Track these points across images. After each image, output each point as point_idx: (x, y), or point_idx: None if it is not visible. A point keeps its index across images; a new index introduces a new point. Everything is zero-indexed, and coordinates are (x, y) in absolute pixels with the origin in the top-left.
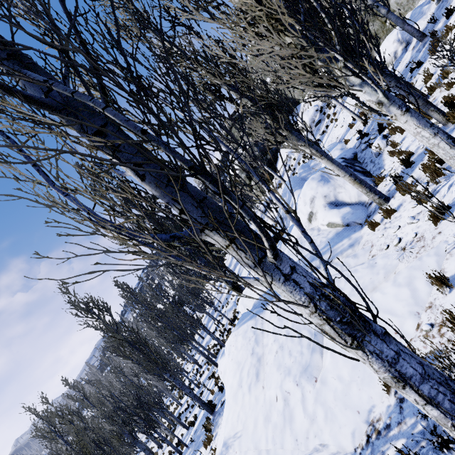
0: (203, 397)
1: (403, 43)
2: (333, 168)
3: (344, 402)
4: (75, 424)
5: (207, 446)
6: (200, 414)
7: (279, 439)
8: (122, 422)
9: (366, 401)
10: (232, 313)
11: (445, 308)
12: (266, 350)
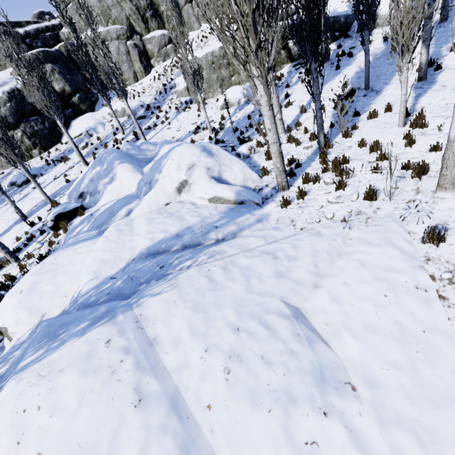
0: None
1: (246, 97)
2: (272, 127)
3: (429, 399)
4: None
5: None
6: None
7: None
8: None
9: (453, 379)
10: None
11: (448, 258)
12: (186, 377)
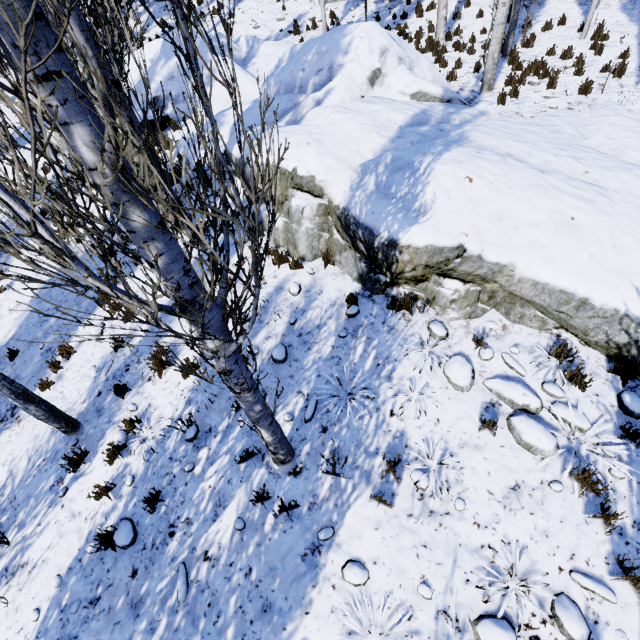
0: None
1: None
2: (508, 0)
3: None
4: None
5: (382, 505)
6: None
7: None
8: None
9: None
10: None
11: None
12: (555, 166)
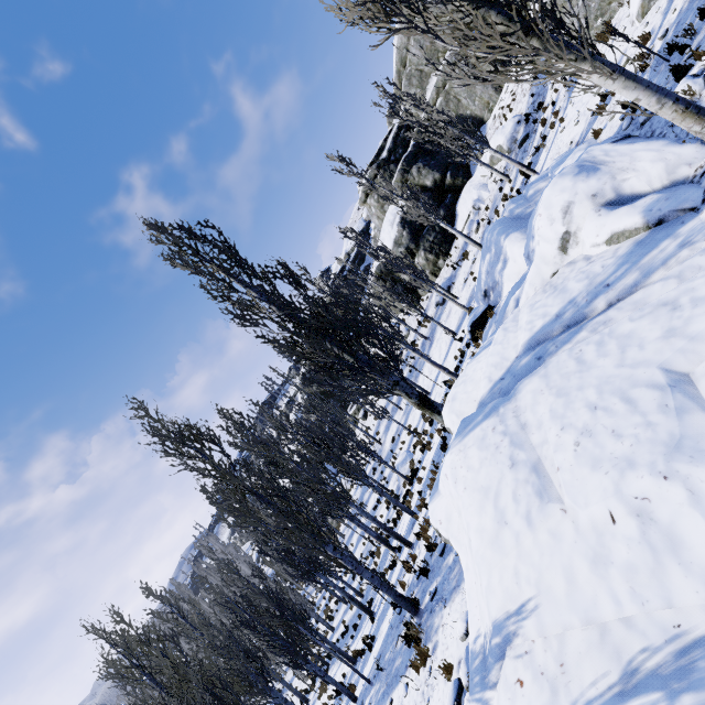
0: (375, 607)
1: None
2: (637, 94)
3: None
4: (169, 657)
5: (419, 670)
6: (379, 629)
7: (651, 590)
8: (245, 655)
9: None
10: (406, 468)
11: None
12: (545, 450)
